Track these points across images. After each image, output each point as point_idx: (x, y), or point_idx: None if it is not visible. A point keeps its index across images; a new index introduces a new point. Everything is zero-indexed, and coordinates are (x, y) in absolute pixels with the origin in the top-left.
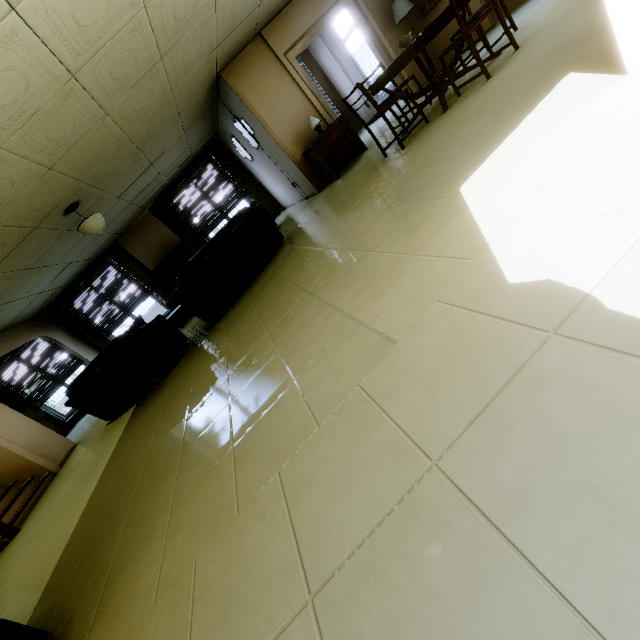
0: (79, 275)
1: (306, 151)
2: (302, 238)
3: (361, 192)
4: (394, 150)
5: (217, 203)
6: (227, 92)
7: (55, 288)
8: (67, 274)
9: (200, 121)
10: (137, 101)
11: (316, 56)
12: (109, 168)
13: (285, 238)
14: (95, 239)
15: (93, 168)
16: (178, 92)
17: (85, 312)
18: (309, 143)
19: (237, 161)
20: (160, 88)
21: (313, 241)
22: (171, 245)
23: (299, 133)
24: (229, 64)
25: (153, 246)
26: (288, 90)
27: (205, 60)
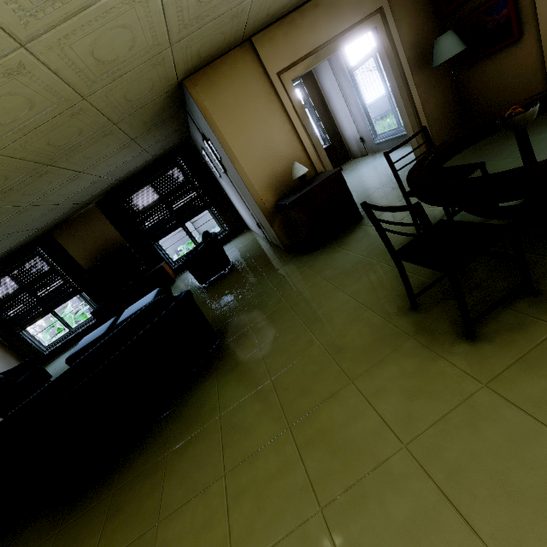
0: None
1: (280, 203)
2: (234, 400)
3: (364, 410)
4: (435, 302)
5: (175, 209)
6: (192, 105)
7: None
8: None
9: (159, 128)
10: None
11: (317, 76)
12: None
13: (223, 328)
14: (5, 238)
15: None
16: (102, 99)
17: None
18: (287, 190)
19: (207, 169)
20: (49, 92)
21: (240, 494)
22: (113, 246)
23: (277, 176)
24: (199, 71)
25: (92, 243)
26: (273, 120)
27: (150, 61)
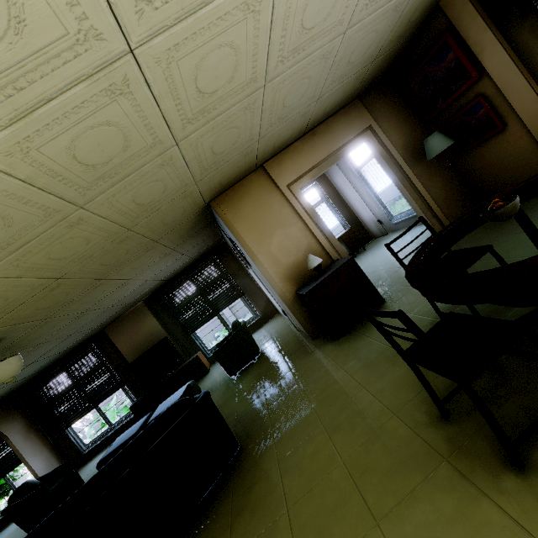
0: (58, 359)
1: (299, 293)
2: (246, 537)
3: None
4: (468, 410)
5: (211, 300)
6: (218, 218)
7: (19, 379)
8: (33, 368)
9: (194, 237)
10: (56, 250)
11: (330, 176)
12: (43, 304)
13: (245, 432)
14: (66, 339)
15: (3, 315)
16: (143, 227)
17: (52, 398)
18: (306, 279)
19: (239, 262)
20: (102, 231)
21: None
22: (155, 338)
23: (294, 267)
24: (222, 194)
25: (137, 337)
26: (287, 221)
27: (181, 196)
